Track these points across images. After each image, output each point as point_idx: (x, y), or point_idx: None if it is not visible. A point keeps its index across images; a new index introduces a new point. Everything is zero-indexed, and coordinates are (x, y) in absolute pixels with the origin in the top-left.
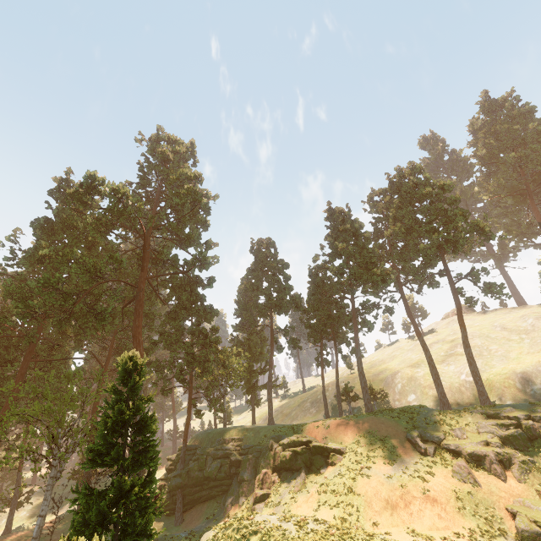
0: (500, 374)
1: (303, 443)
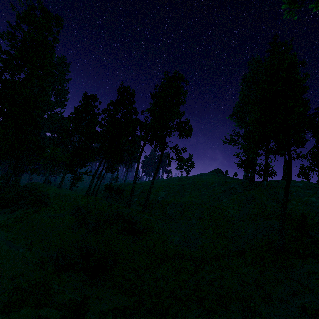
0: (169, 201)
1: (38, 196)
